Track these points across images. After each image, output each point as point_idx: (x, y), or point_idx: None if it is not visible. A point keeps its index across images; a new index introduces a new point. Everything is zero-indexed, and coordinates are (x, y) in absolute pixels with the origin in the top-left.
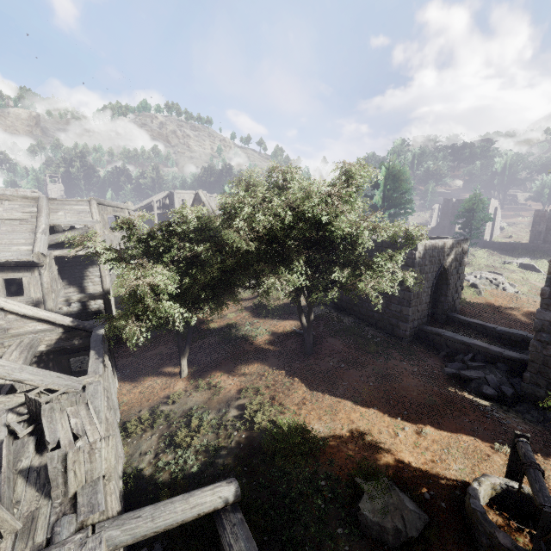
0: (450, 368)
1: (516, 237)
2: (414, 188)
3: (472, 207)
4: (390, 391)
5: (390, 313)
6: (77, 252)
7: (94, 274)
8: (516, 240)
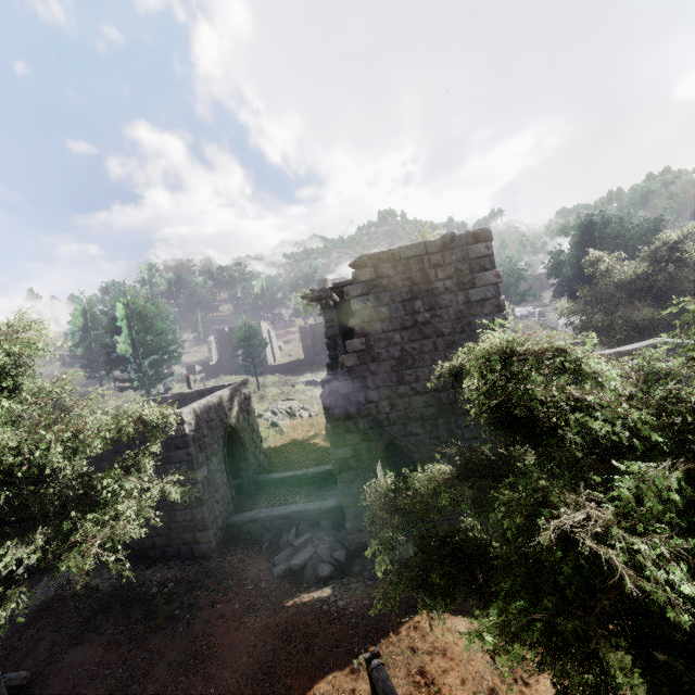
0: (279, 565)
1: (295, 354)
2: (180, 322)
3: (245, 335)
4: (206, 691)
5: (179, 527)
6: None
7: None
8: (295, 357)
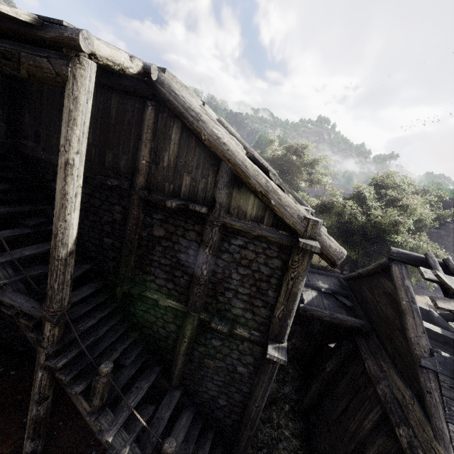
0: None
1: None
2: None
3: None
4: None
5: None
6: None
7: None
8: None
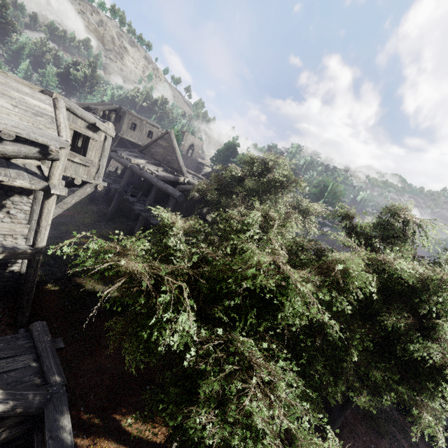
0: None
1: None
2: None
3: None
4: None
5: None
6: (12, 181)
7: (18, 206)
8: None
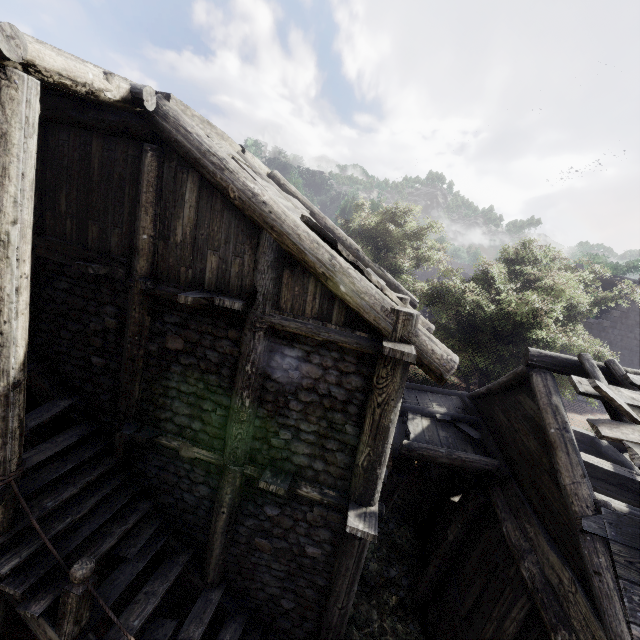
0: None
1: None
2: None
3: None
4: None
5: None
6: None
7: None
8: None
